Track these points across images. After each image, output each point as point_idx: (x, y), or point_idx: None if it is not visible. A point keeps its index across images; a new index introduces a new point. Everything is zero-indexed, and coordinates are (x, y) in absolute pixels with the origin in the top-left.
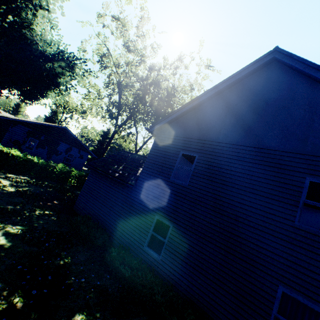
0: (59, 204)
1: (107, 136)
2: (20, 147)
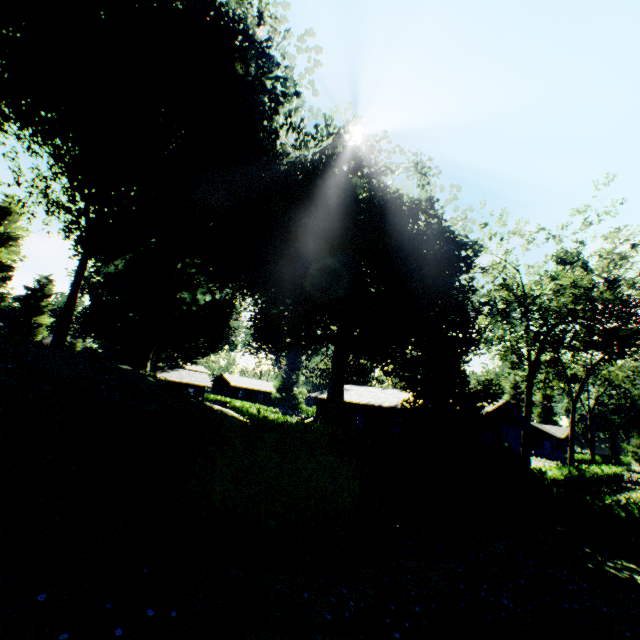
0: None
1: None
2: None
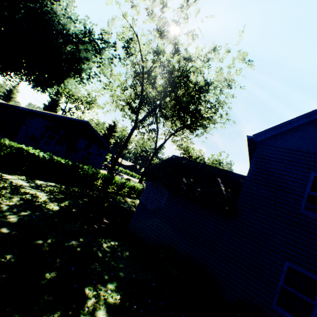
0: (110, 224)
1: (113, 130)
2: (37, 143)
